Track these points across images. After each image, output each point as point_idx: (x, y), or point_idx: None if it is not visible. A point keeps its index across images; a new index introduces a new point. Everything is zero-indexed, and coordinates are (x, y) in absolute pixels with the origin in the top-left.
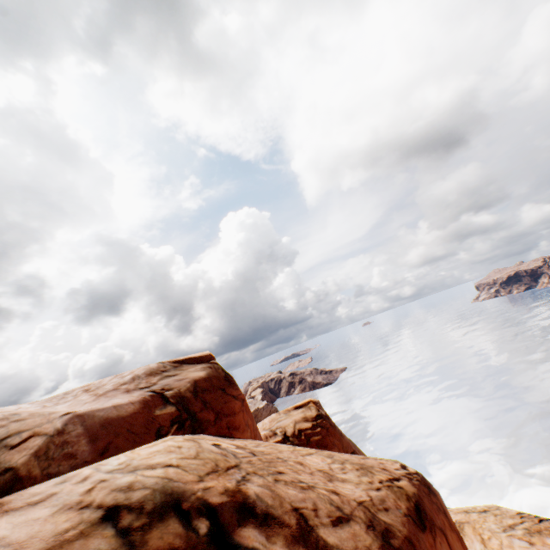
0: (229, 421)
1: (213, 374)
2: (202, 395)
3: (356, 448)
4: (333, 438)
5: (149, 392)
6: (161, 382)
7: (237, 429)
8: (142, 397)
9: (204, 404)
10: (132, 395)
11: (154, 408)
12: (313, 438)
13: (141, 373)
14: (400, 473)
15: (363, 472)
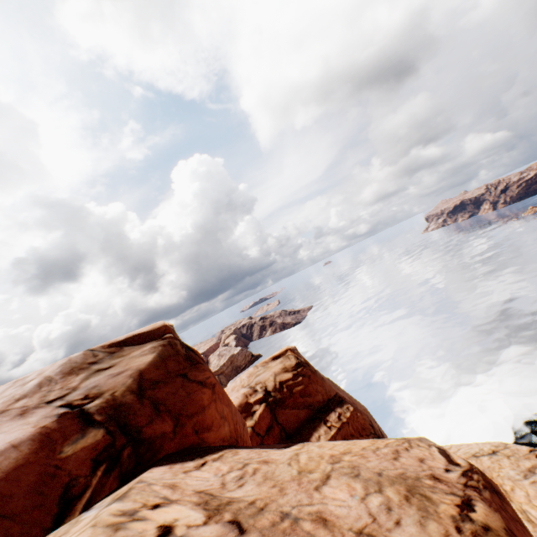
0: (196, 423)
1: (168, 354)
2: (152, 393)
3: (335, 386)
4: (316, 385)
5: (61, 408)
6: (86, 384)
7: (210, 428)
8: (38, 428)
9: (154, 408)
10: (28, 422)
11: (60, 444)
12: (295, 389)
13: (54, 373)
14: (459, 482)
15: (418, 504)
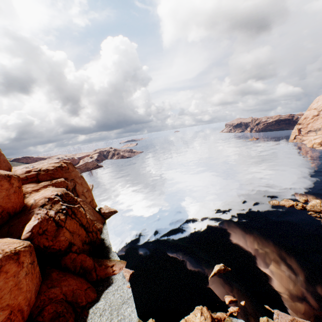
0: None
1: None
2: None
3: (80, 178)
4: (59, 173)
5: None
6: None
7: None
8: None
9: None
10: None
11: None
12: (50, 172)
13: None
14: (2, 173)
15: None
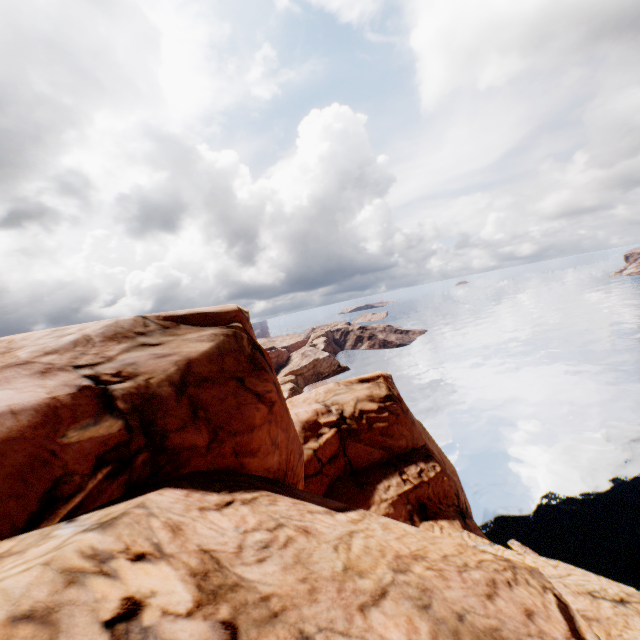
0: (238, 443)
1: (229, 349)
2: (194, 392)
3: (426, 434)
4: (403, 428)
5: (86, 379)
6: (124, 358)
7: (254, 453)
8: (48, 397)
9: (192, 411)
10: (45, 384)
11: (66, 426)
12: (376, 425)
13: (95, 333)
14: None
15: None
